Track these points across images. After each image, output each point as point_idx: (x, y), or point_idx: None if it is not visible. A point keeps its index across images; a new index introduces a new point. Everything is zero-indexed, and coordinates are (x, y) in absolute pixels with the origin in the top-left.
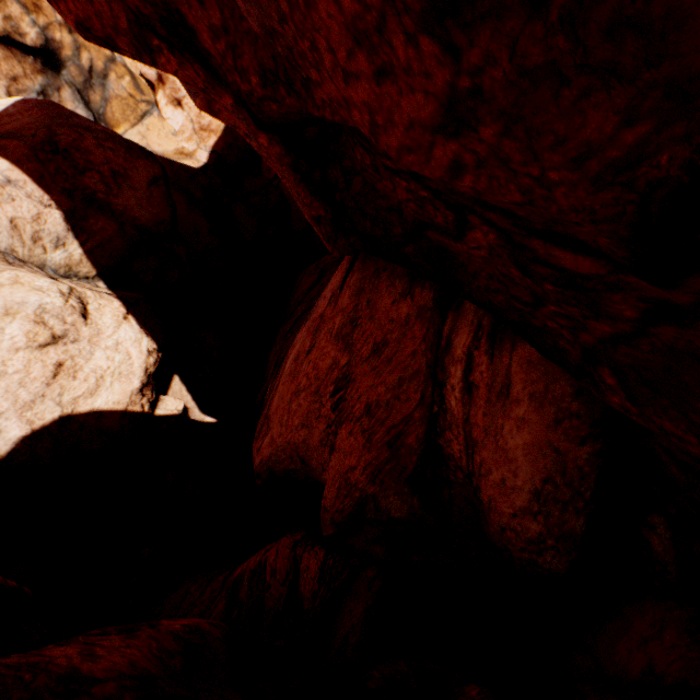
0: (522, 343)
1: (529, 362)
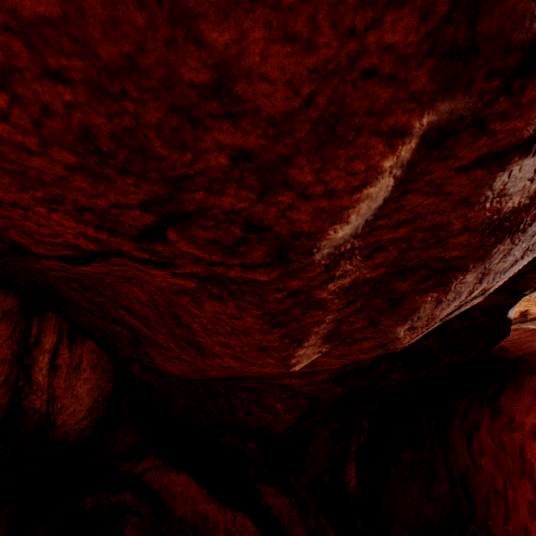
0: (89, 340)
1: (93, 350)
